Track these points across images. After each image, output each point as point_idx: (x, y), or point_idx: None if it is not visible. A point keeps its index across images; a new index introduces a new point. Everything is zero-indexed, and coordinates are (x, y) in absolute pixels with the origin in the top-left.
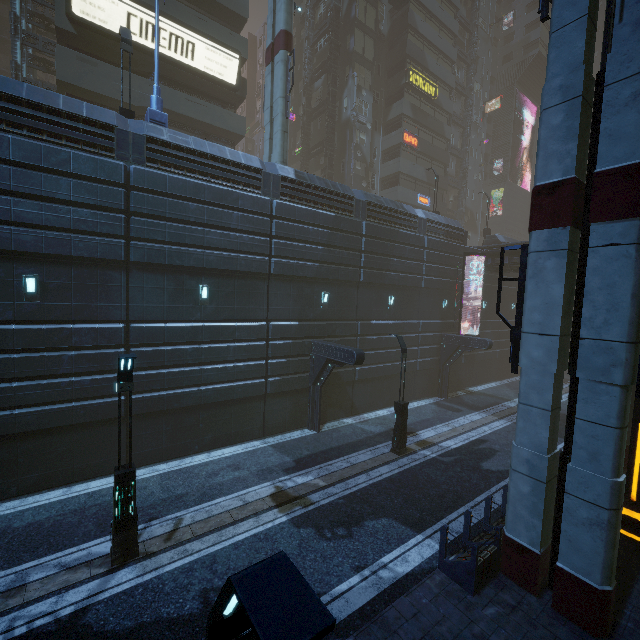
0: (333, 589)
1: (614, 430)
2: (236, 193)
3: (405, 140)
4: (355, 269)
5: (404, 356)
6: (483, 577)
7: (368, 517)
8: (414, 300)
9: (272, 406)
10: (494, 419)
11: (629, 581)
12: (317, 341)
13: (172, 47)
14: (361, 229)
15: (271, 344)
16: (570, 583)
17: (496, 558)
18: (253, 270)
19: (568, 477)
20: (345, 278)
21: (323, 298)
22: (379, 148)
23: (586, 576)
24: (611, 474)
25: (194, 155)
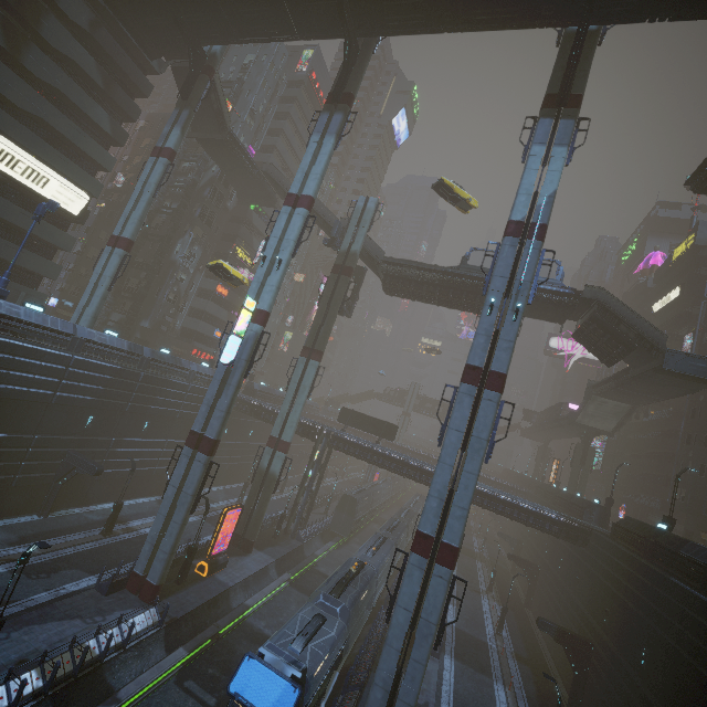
0: (30, 597)
1: (179, 525)
2: (46, 351)
3: (218, 290)
4: (124, 403)
5: (132, 473)
6: (114, 589)
7: (65, 569)
8: (168, 425)
9: (12, 496)
10: (191, 515)
11: (183, 589)
12: (72, 452)
13: (25, 174)
14: (139, 378)
15: (31, 451)
16: (148, 585)
17: (126, 581)
18: (38, 400)
19: (162, 543)
20: (114, 409)
21: (90, 421)
22: (198, 284)
23: (154, 581)
24: (174, 541)
25: (22, 323)
